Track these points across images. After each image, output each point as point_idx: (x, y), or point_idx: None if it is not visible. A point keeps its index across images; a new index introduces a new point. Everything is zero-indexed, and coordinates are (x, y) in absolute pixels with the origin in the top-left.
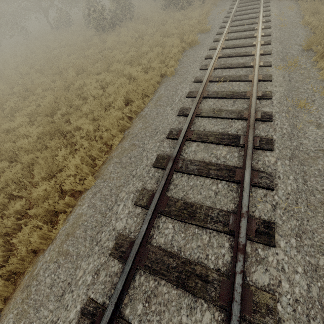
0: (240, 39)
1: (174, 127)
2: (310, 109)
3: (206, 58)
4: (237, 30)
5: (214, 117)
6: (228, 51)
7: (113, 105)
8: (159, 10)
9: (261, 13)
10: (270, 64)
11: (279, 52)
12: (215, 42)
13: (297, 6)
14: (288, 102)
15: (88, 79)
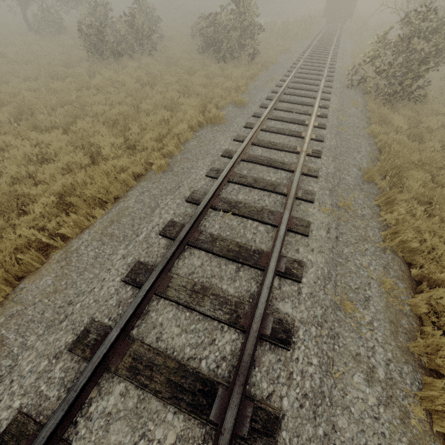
0: (281, 135)
1: (101, 316)
2: (360, 321)
3: (224, 155)
4: (282, 117)
5: (189, 307)
6: (260, 151)
7: (32, 208)
8: (194, 52)
9: (317, 103)
10: (312, 198)
11: (329, 177)
12: (246, 128)
13: (364, 102)
14: (326, 293)
15: (17, 139)
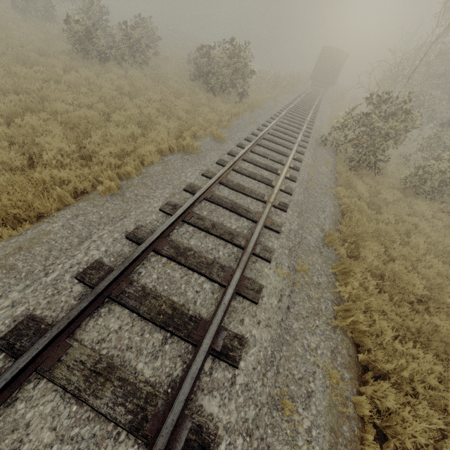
0: (252, 179)
1: None
2: (298, 428)
3: (186, 190)
4: (256, 161)
5: (78, 397)
6: (226, 192)
7: None
8: (186, 77)
9: (292, 155)
10: (269, 257)
11: (291, 234)
12: (218, 165)
13: (334, 163)
14: (265, 385)
15: None
